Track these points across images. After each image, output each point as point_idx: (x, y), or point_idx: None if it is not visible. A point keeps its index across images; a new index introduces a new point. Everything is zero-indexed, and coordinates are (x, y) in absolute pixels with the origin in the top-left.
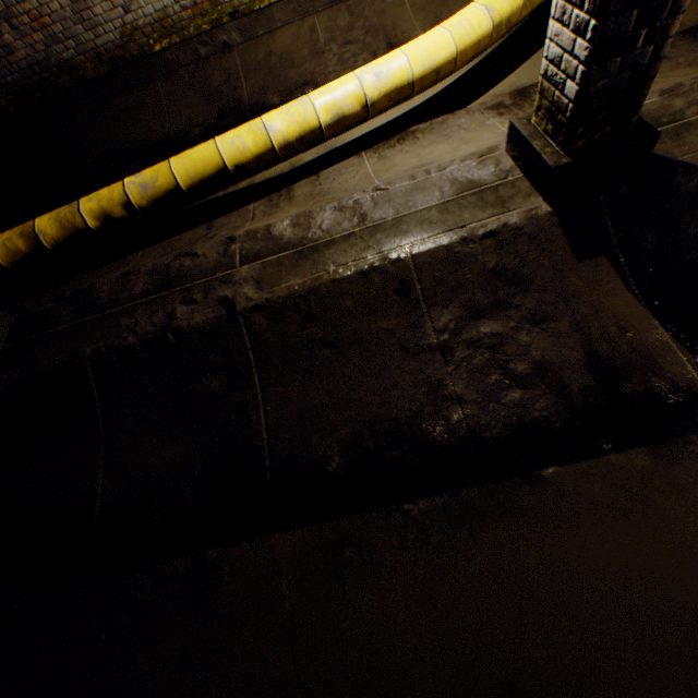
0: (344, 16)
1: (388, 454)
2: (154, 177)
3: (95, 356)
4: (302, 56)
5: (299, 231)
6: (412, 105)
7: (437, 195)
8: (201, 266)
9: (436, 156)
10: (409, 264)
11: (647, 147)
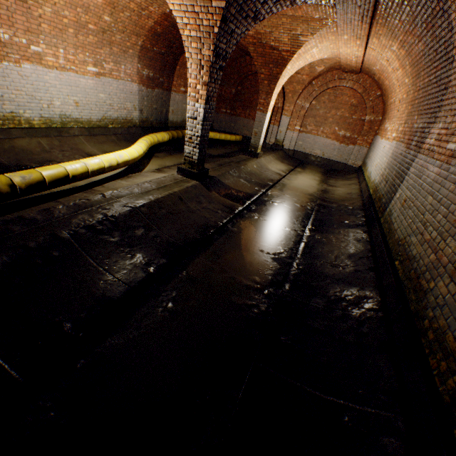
0: (56, 141)
1: (208, 230)
2: (30, 174)
3: (72, 231)
4: (38, 151)
5: (133, 190)
6: (117, 171)
7: (170, 181)
8: (97, 201)
9: (151, 179)
10: (178, 193)
11: (208, 172)
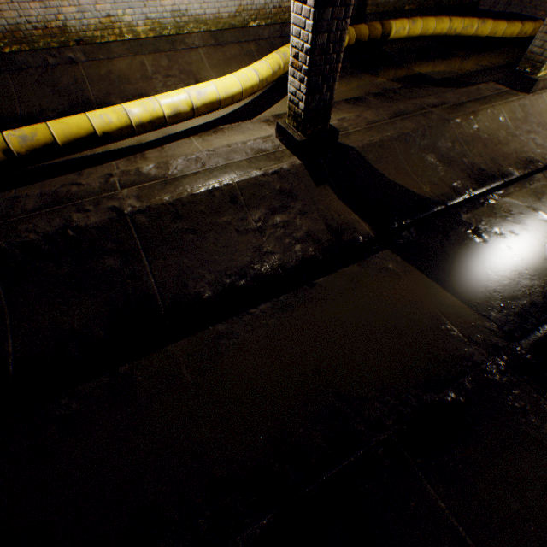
0: (164, 60)
1: (239, 283)
2: (33, 132)
3: None
4: (136, 78)
5: (162, 171)
6: (218, 116)
7: (245, 155)
8: (87, 190)
9: (239, 140)
10: (235, 186)
11: (336, 137)
